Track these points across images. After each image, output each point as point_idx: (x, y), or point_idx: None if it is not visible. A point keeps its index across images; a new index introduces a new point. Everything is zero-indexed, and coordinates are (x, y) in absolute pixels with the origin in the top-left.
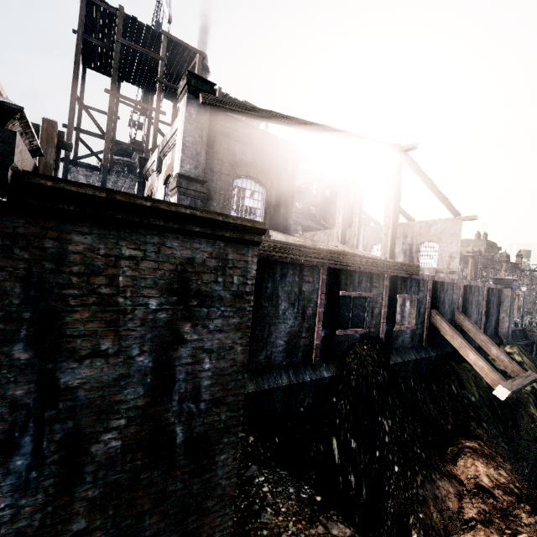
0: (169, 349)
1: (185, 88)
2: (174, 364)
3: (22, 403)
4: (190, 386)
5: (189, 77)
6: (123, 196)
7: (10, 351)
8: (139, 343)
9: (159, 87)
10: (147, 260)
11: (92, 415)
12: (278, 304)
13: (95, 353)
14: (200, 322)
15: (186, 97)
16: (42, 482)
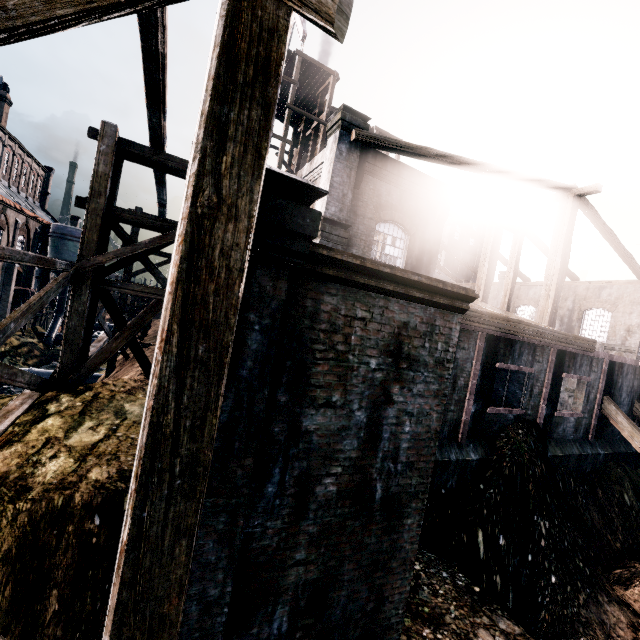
0: (380, 408)
1: (337, 123)
2: (382, 423)
3: (277, 439)
4: (392, 446)
5: (344, 112)
6: (371, 264)
7: (275, 393)
8: (359, 399)
9: (288, 114)
10: (373, 322)
11: (320, 459)
12: None
13: (327, 403)
14: (407, 385)
15: (338, 134)
16: (281, 510)
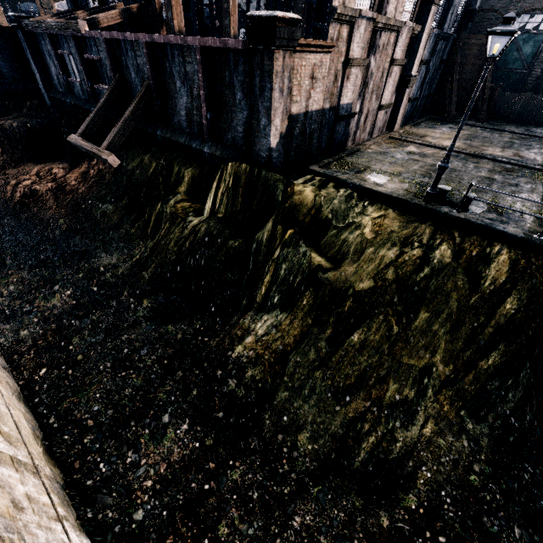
0: None
1: None
2: None
3: None
4: None
5: None
6: None
7: None
8: None
9: None
10: None
11: None
12: (47, 58)
13: None
14: None
15: None
16: None
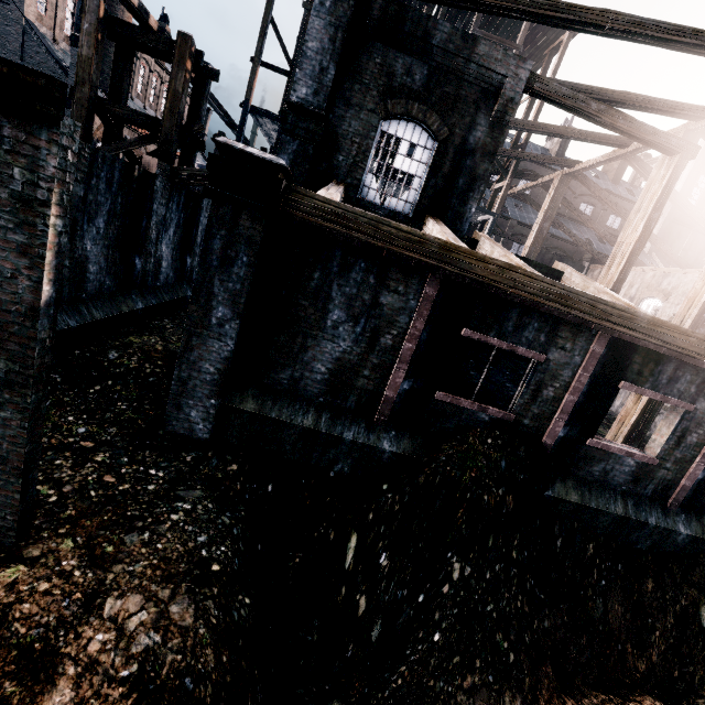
0: None
1: None
2: None
3: None
4: None
5: None
6: None
7: None
8: None
9: None
10: None
11: None
12: (326, 310)
13: None
14: None
15: None
16: None
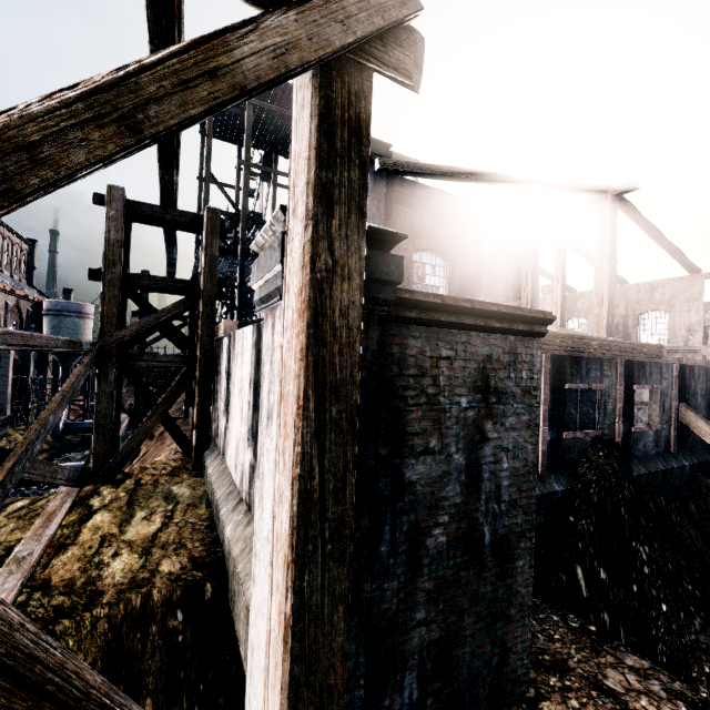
0: (476, 447)
1: None
2: (480, 463)
3: (382, 494)
4: (493, 486)
5: None
6: (452, 300)
7: (374, 447)
8: (455, 441)
9: None
10: (458, 359)
11: (426, 510)
12: None
13: (426, 450)
14: (498, 420)
15: None
16: (396, 570)
